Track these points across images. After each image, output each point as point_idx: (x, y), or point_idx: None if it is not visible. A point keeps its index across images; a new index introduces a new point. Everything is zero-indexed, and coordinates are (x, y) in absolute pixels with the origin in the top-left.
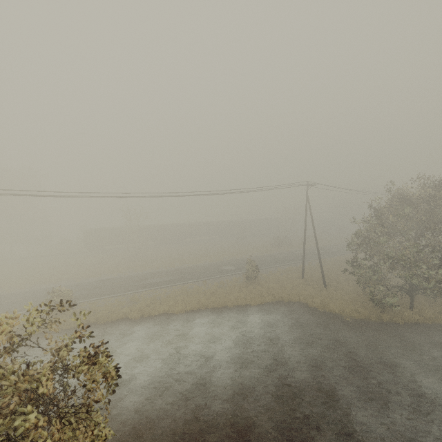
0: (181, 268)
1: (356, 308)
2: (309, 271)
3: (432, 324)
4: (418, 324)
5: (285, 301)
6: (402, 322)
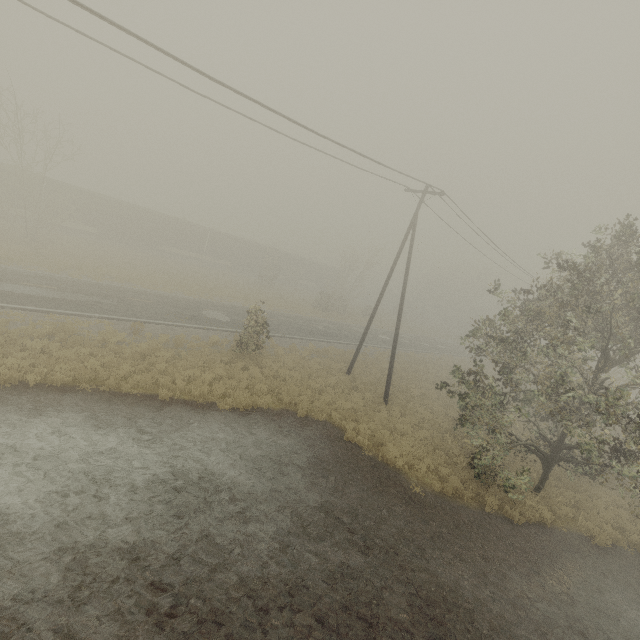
0: (111, 287)
1: (437, 465)
2: (363, 364)
3: (568, 534)
4: (544, 529)
5: (299, 414)
6: (521, 520)
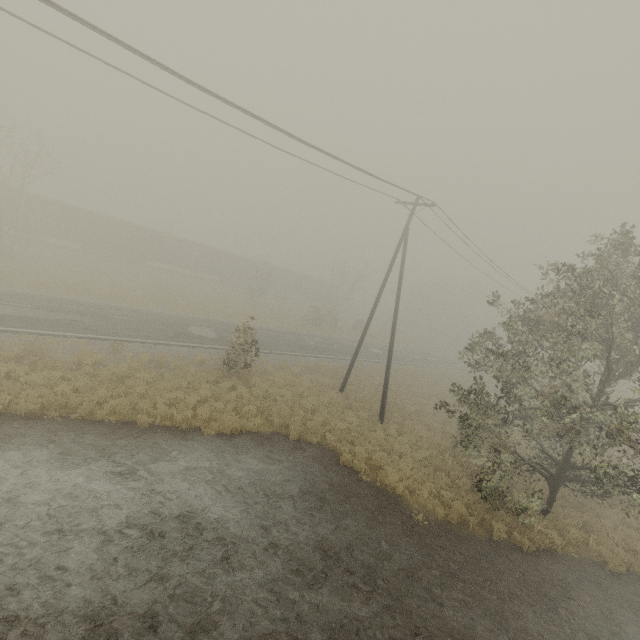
0: (91, 304)
1: (439, 489)
2: (356, 380)
3: (580, 560)
4: (555, 557)
5: (291, 438)
6: (531, 547)
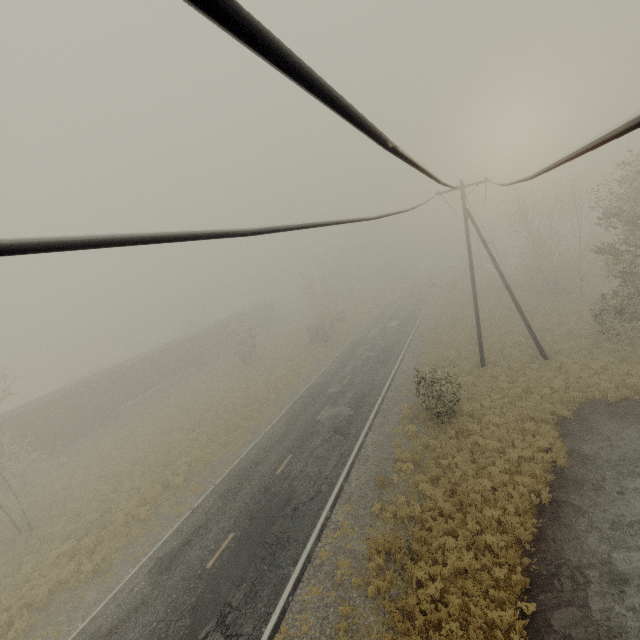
0: (237, 481)
1: None
2: (466, 351)
3: None
4: None
5: (571, 417)
6: None
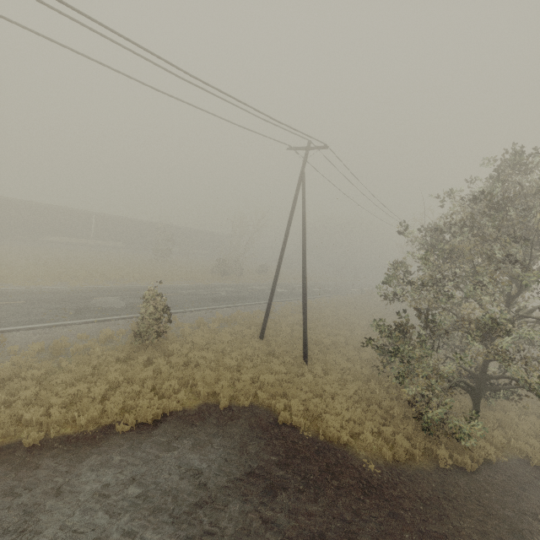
0: None
1: (378, 425)
2: (273, 324)
3: (510, 463)
4: (492, 467)
5: (222, 407)
6: (473, 466)
